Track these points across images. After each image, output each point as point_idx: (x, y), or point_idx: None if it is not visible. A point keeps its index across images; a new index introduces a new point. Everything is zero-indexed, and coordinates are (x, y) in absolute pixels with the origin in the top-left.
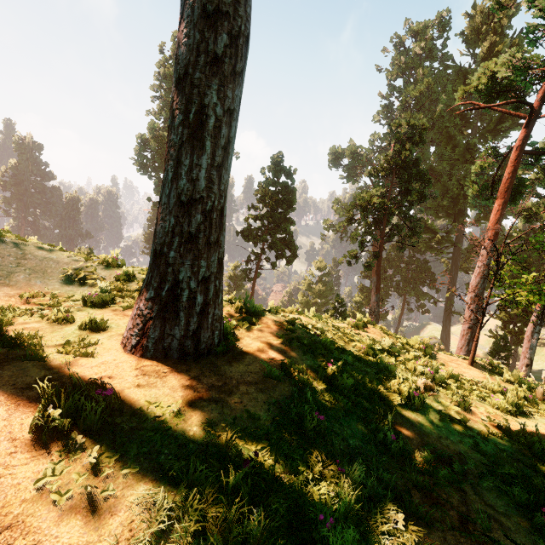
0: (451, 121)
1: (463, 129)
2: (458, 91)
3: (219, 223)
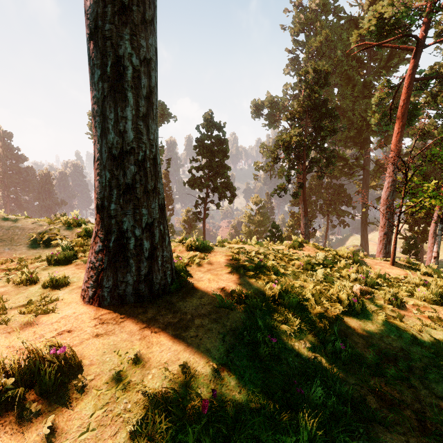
0: (349, 64)
1: (359, 69)
2: (353, 35)
3: (154, 171)
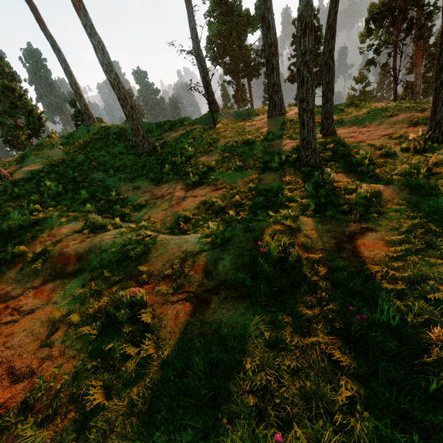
0: None
1: None
2: None
3: (280, 86)
